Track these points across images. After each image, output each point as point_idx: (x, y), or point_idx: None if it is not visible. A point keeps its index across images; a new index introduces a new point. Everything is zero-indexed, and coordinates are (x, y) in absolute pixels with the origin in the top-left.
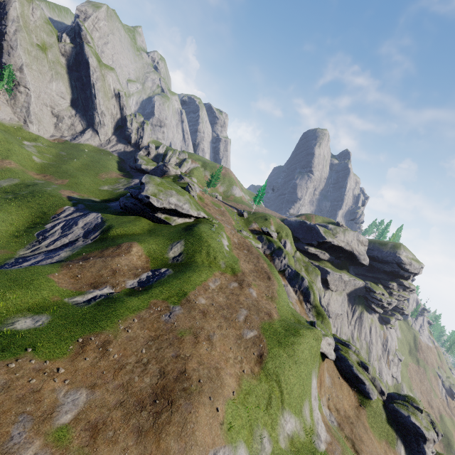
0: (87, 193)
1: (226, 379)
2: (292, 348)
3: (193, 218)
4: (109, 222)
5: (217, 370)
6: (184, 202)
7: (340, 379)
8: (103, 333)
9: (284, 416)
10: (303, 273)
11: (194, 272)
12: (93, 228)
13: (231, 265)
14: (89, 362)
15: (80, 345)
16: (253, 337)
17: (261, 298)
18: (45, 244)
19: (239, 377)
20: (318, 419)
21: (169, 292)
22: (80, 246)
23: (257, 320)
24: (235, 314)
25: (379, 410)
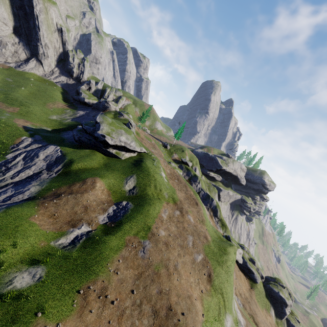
0: (39, 122)
1: (197, 306)
2: (229, 267)
3: (137, 153)
4: (69, 156)
5: (190, 299)
6: (131, 141)
7: (239, 271)
8: (98, 279)
9: (226, 318)
10: (207, 192)
11: (150, 206)
12: (55, 161)
13: (172, 195)
14: (95, 314)
15: (83, 297)
16: (201, 260)
17: (197, 222)
18: (9, 176)
19: (201, 298)
20: (236, 308)
21: (137, 227)
22: (47, 180)
23: (200, 244)
24: (186, 241)
25: (262, 289)
